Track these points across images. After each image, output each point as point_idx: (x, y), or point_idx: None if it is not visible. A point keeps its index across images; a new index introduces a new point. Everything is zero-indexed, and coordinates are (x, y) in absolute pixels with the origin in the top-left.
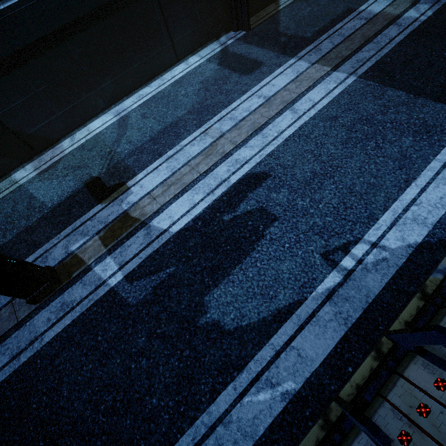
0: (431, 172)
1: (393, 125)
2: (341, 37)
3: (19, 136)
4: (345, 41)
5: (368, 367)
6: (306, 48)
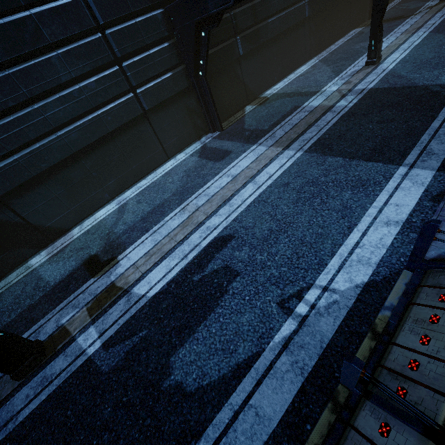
0: (370, 217)
1: (334, 183)
2: (291, 126)
3: (39, 229)
4: (293, 128)
5: (325, 422)
6: (264, 137)
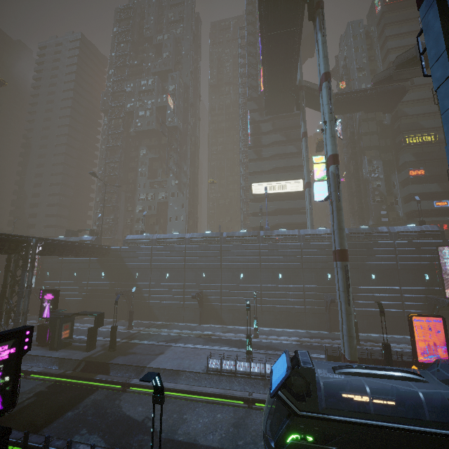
0: None
1: None
2: None
3: None
4: None
5: None
6: None
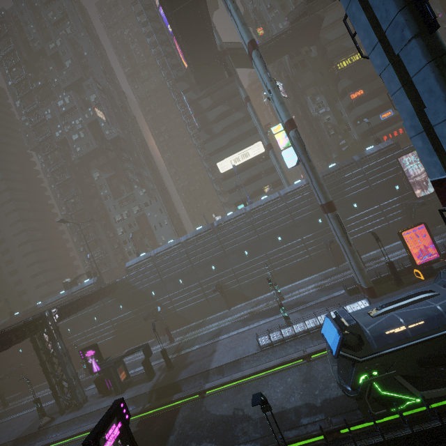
0: None
1: None
2: None
3: None
4: None
5: None
6: (437, 236)
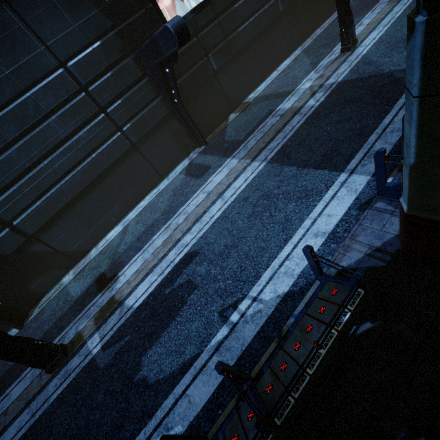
0: (303, 229)
1: (284, 195)
2: (262, 134)
3: (66, 254)
4: (263, 136)
5: (231, 409)
6: (239, 148)
